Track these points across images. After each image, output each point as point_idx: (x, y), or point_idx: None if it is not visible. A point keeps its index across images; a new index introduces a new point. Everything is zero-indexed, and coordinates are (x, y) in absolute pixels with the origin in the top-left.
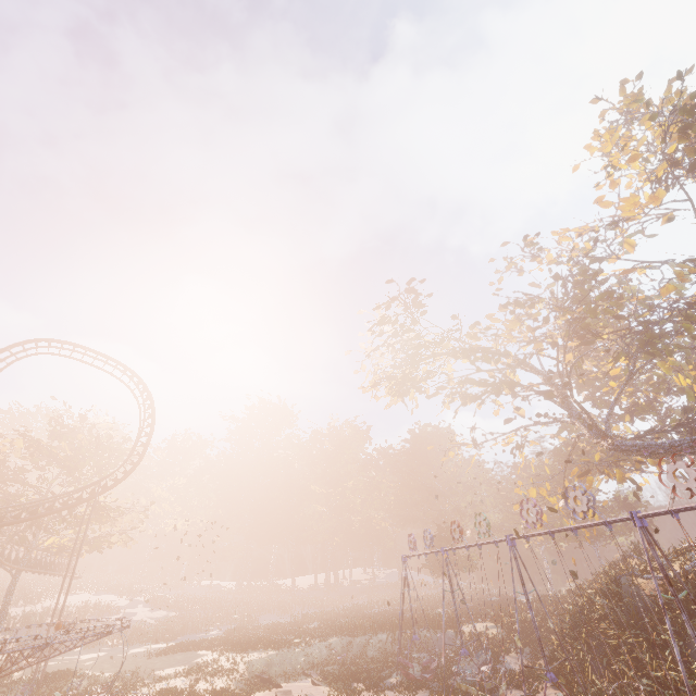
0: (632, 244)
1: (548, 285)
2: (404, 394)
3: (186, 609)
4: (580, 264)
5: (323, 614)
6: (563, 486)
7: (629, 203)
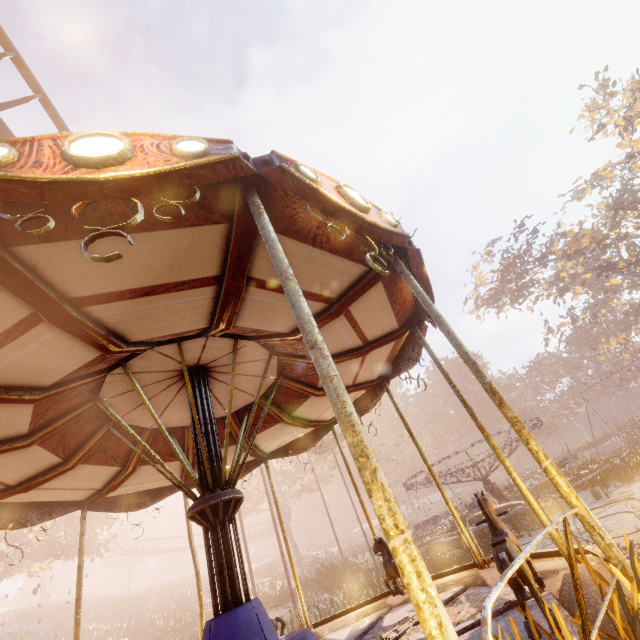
0: (639, 167)
1: (599, 203)
2: (513, 302)
3: (349, 541)
4: (622, 184)
5: (470, 497)
6: (636, 330)
7: (637, 143)
